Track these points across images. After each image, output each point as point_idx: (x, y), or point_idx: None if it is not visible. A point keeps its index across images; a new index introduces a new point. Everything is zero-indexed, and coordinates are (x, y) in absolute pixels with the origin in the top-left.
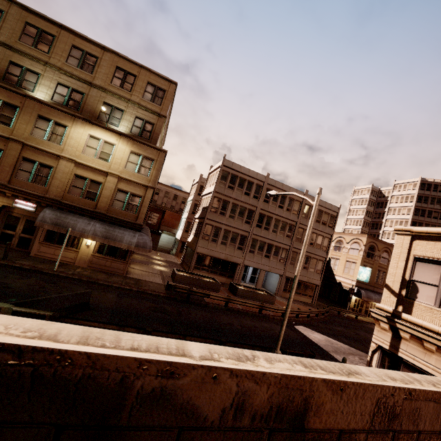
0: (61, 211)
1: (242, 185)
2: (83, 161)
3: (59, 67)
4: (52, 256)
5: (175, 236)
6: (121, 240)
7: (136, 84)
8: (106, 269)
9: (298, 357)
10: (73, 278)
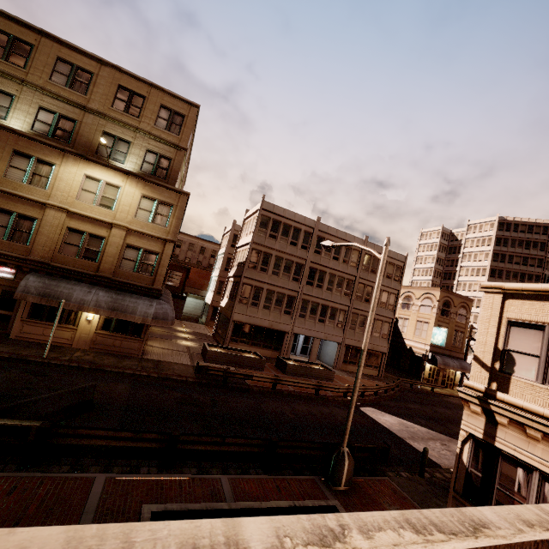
0: (51, 277)
1: (287, 232)
2: (78, 210)
3: (40, 86)
4: (41, 337)
5: (204, 300)
6: (134, 312)
7: (145, 108)
8: (115, 350)
9: (401, 512)
10: (70, 365)
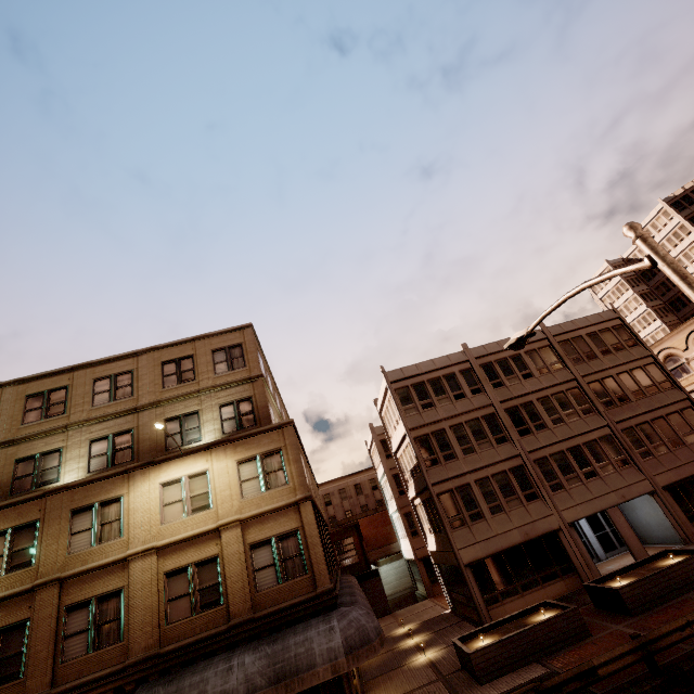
0: (167, 679)
1: (441, 388)
2: (169, 538)
3: (85, 419)
4: None
5: (402, 557)
6: (311, 662)
7: (197, 365)
8: None
9: None
10: None
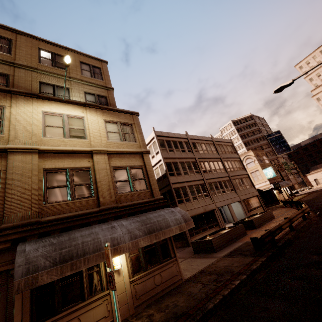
0: (52, 236)
1: (176, 145)
2: (51, 146)
3: None
4: None
5: None
6: (167, 224)
7: None
8: (159, 290)
9: None
10: None
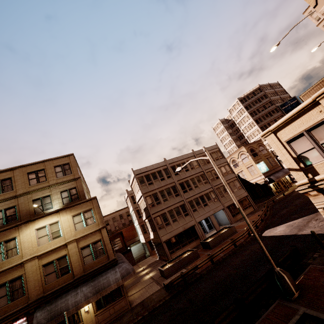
0: (49, 304)
1: (155, 176)
2: (43, 251)
3: None
4: None
5: (140, 242)
6: (109, 284)
7: (47, 173)
8: (113, 316)
9: None
10: None
